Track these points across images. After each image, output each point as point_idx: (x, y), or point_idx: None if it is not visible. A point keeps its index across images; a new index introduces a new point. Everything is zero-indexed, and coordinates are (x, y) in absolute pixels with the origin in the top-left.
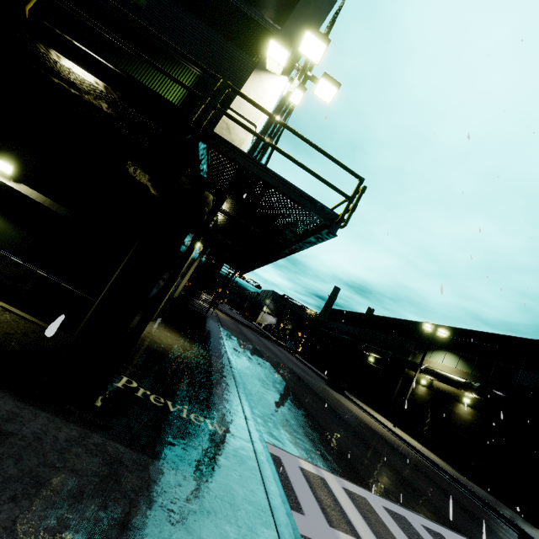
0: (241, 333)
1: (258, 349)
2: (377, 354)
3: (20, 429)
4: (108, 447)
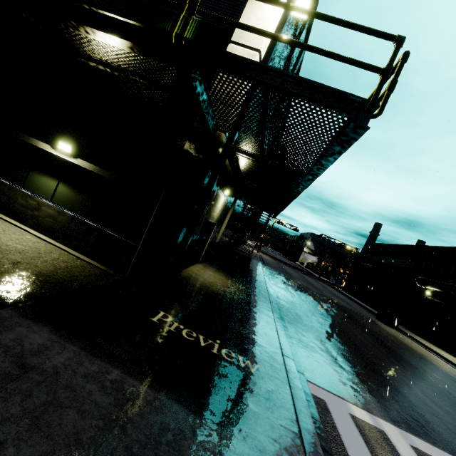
0: (283, 272)
1: (300, 285)
2: (436, 287)
3: (43, 363)
4: (124, 385)
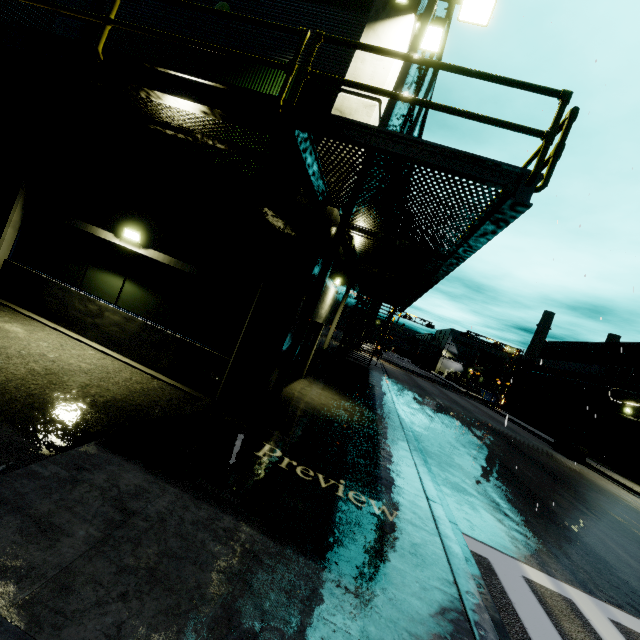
0: (415, 386)
1: (441, 405)
2: (639, 402)
3: (145, 508)
4: (240, 534)
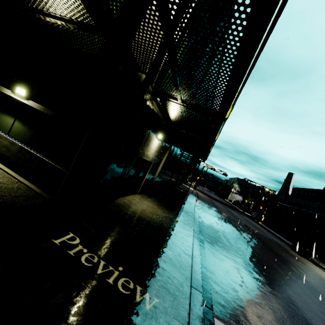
0: (213, 206)
1: (226, 217)
2: None
3: None
4: None
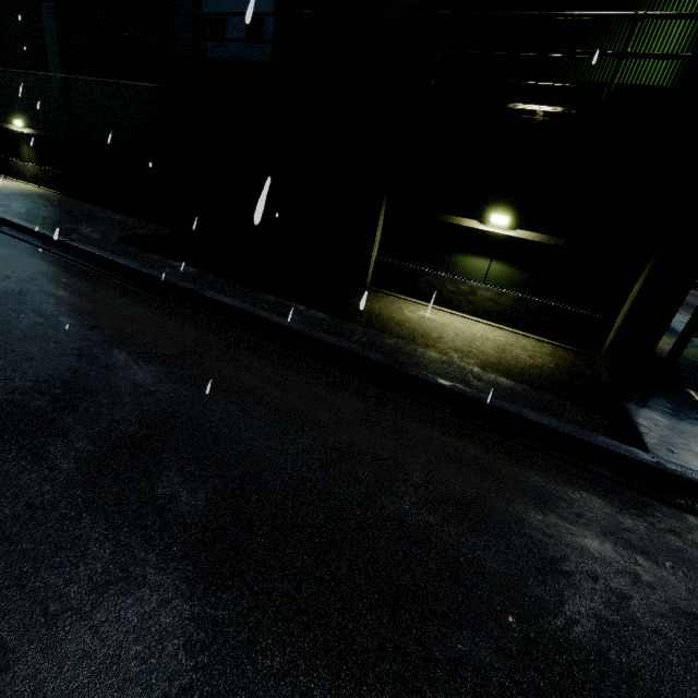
0: None
1: None
2: None
3: None
4: None
